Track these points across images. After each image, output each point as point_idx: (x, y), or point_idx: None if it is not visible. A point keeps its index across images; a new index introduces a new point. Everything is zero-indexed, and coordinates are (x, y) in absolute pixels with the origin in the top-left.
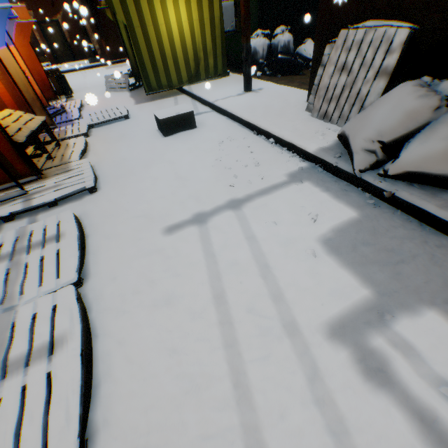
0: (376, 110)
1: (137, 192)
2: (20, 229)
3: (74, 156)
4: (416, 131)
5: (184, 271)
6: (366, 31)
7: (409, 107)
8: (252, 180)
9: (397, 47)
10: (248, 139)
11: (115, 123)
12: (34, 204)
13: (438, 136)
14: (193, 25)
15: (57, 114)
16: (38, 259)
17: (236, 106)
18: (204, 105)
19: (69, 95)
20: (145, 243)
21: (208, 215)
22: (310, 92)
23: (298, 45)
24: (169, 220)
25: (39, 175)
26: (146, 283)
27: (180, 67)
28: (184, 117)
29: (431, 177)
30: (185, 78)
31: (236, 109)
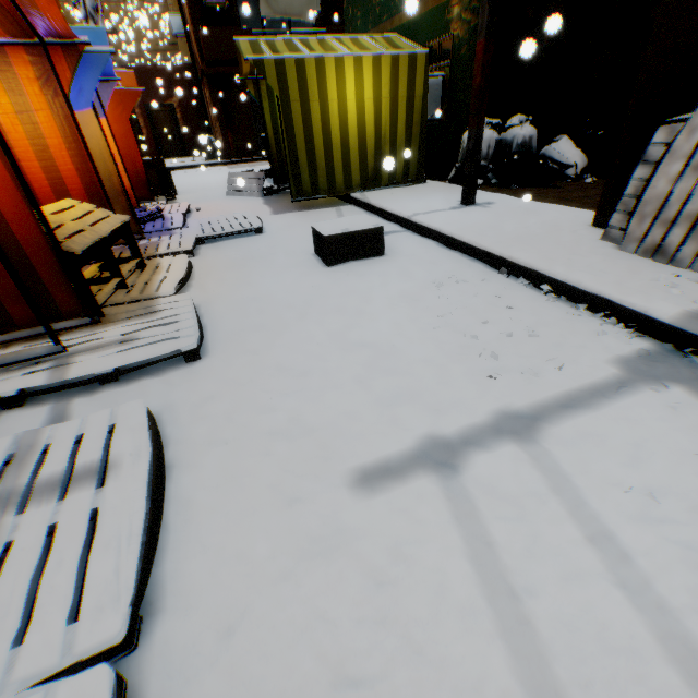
0: None
1: (283, 370)
2: (24, 437)
3: (166, 286)
4: None
5: (434, 639)
6: None
7: None
8: (535, 369)
9: None
10: (492, 282)
11: (240, 239)
12: (71, 377)
13: None
14: (380, 104)
15: (148, 219)
16: (39, 536)
17: (456, 224)
18: (388, 221)
19: (171, 196)
20: (310, 512)
21: (458, 450)
22: (601, 208)
23: (545, 144)
24: (362, 449)
25: (95, 316)
26: (322, 670)
27: (352, 164)
28: (366, 236)
29: None
30: (356, 180)
31: (459, 229)
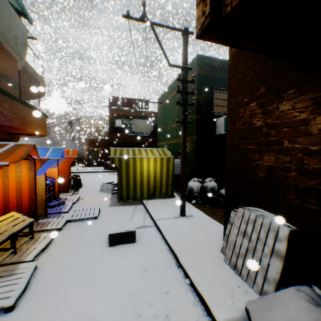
0: (274, 310)
1: None
2: None
3: (31, 255)
4: None
5: None
6: (256, 215)
7: None
8: None
9: (283, 238)
10: (169, 270)
11: (86, 221)
12: None
13: None
14: (156, 171)
15: (57, 205)
16: None
17: (170, 229)
18: (151, 218)
19: (77, 189)
20: None
21: None
22: (225, 233)
23: (220, 188)
24: None
25: None
26: None
27: (144, 189)
28: (127, 234)
29: None
30: (145, 195)
31: (168, 234)
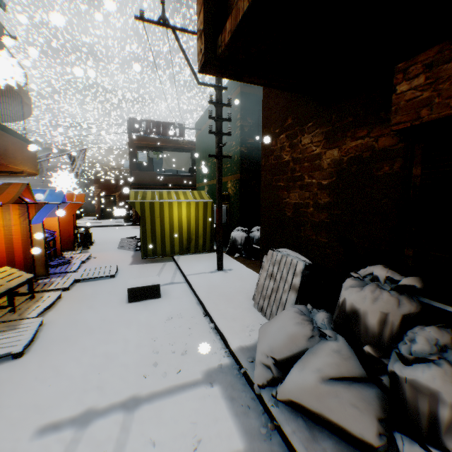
0: (272, 325)
1: (55, 366)
2: None
3: (35, 312)
4: (300, 354)
5: None
6: (282, 255)
7: (291, 331)
8: (168, 372)
9: (299, 272)
10: (195, 319)
11: (100, 280)
12: None
13: (311, 366)
14: (190, 219)
15: (61, 264)
16: None
17: (201, 283)
18: (182, 274)
19: (87, 247)
20: (6, 445)
21: (96, 415)
22: None
23: None
24: (56, 413)
25: None
26: None
27: (175, 242)
28: (150, 288)
29: (311, 412)
30: (177, 250)
31: (199, 287)
